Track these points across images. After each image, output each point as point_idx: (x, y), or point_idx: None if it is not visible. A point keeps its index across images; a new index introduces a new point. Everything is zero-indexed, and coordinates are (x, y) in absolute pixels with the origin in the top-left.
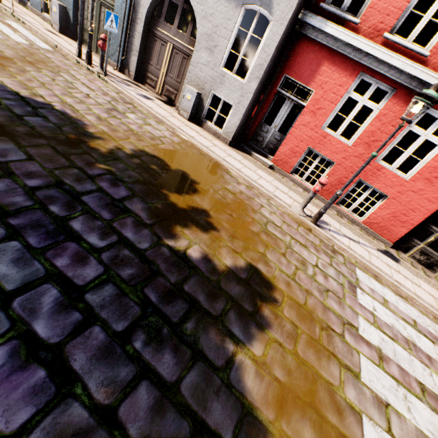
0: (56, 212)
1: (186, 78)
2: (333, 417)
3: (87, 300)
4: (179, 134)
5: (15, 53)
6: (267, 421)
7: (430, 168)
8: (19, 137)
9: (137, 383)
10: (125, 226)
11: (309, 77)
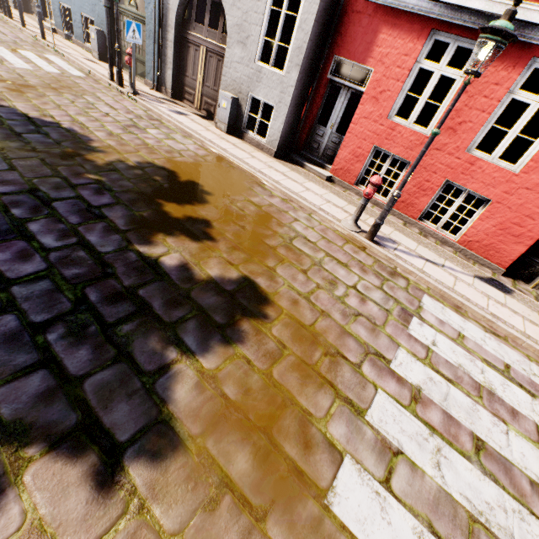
0: (17, 214)
1: (221, 83)
2: (293, 449)
3: (13, 292)
4: (209, 147)
5: (41, 82)
6: (186, 435)
7: None
8: (9, 151)
9: (34, 370)
10: (92, 230)
11: (365, 52)
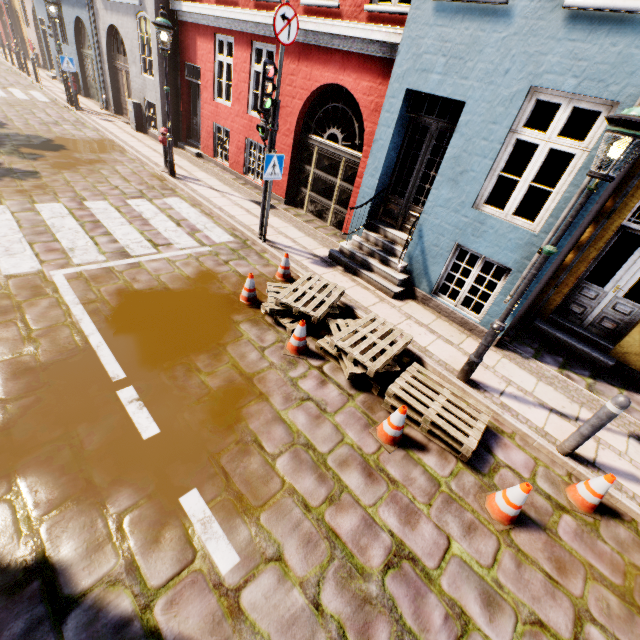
0: None
1: (133, 95)
2: None
3: None
4: (107, 136)
5: (6, 102)
6: None
7: None
8: None
9: None
10: None
11: (195, 56)
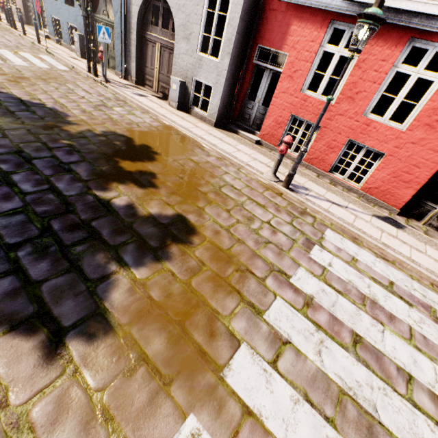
0: (5, 169)
1: (172, 71)
2: (201, 337)
3: None
4: (161, 120)
5: (34, 74)
6: (116, 323)
7: (429, 111)
8: (4, 124)
9: (5, 276)
10: (61, 180)
11: (281, 41)
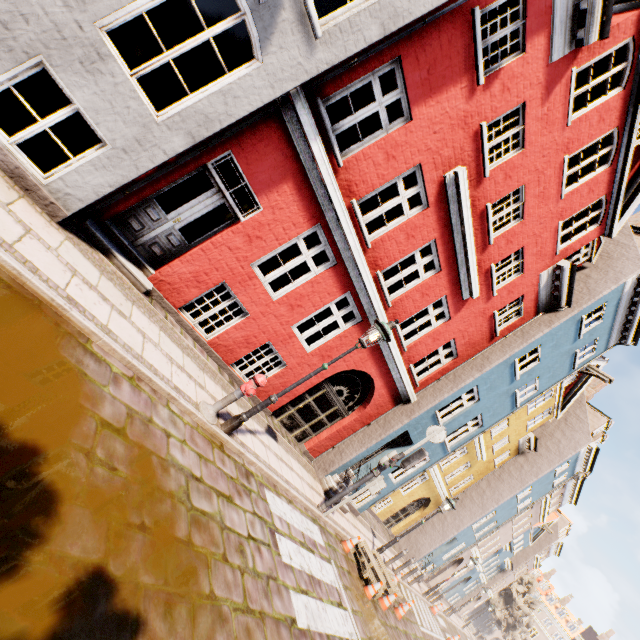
0: None
1: None
2: None
3: None
4: None
5: None
6: None
7: (329, 347)
8: None
9: None
10: None
11: (264, 186)
